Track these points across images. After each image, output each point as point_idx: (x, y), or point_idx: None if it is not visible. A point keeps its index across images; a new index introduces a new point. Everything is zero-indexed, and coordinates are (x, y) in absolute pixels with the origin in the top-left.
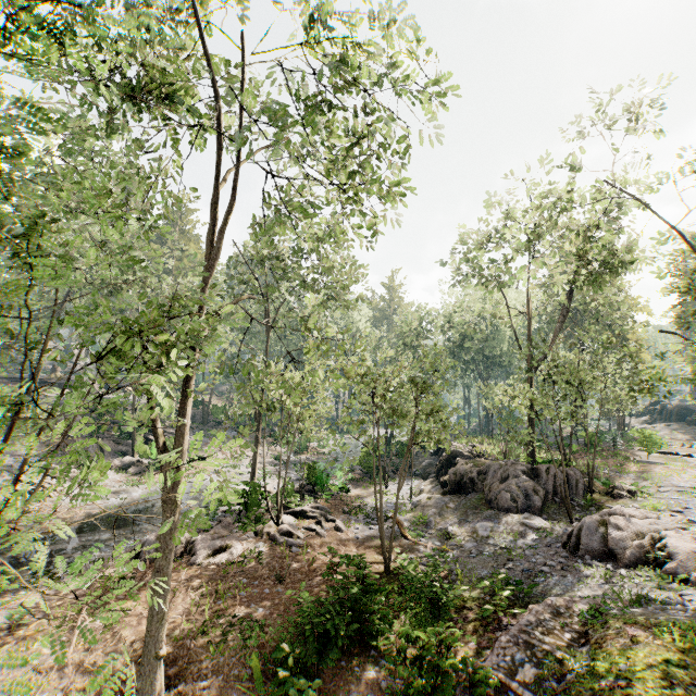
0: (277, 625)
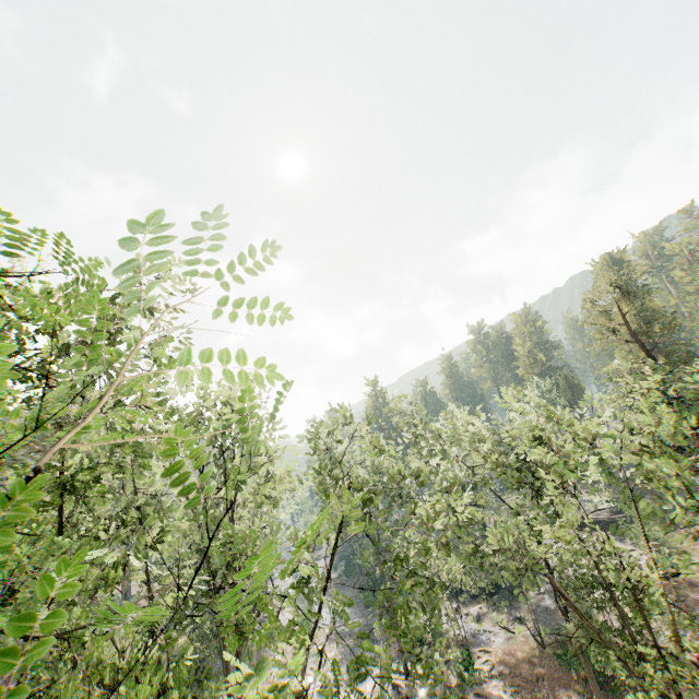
0: (575, 686)
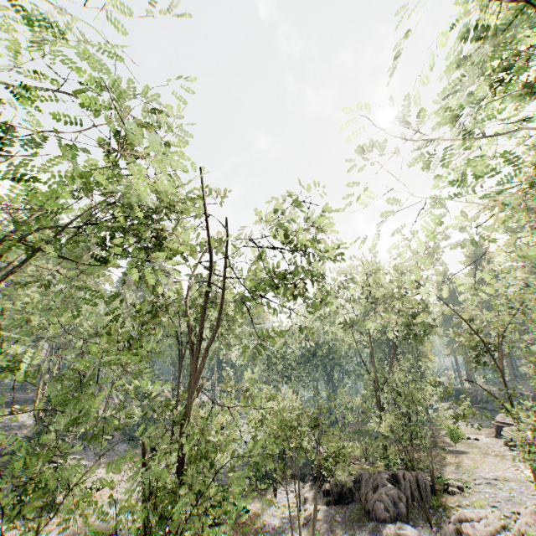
0: None
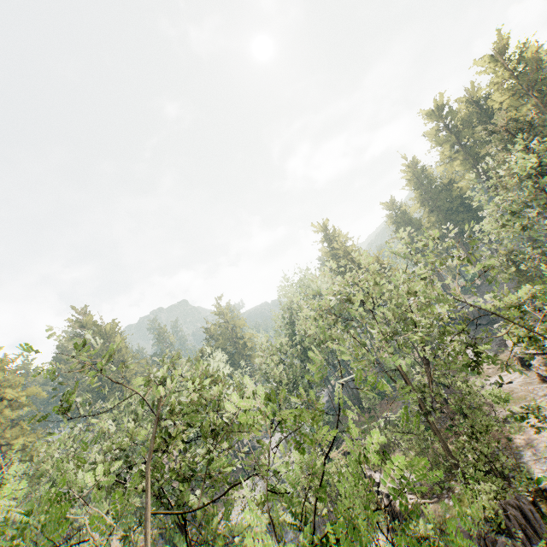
0: None
